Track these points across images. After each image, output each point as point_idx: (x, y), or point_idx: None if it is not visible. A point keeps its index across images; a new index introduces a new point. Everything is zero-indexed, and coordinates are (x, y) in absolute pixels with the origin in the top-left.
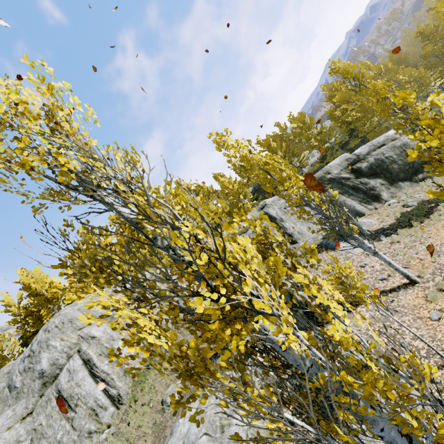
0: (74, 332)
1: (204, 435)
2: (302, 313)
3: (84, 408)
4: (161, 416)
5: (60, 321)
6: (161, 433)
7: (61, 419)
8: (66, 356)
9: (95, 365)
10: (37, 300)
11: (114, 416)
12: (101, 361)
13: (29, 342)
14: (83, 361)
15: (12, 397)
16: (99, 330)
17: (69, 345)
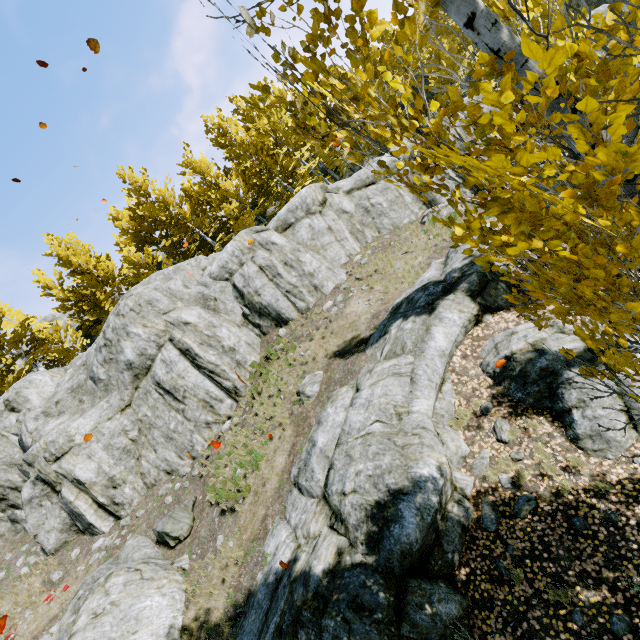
0: (158, 317)
1: (376, 422)
2: (505, 287)
3: (194, 400)
4: (300, 407)
5: (135, 303)
6: (303, 423)
7: (169, 411)
8: (155, 346)
9: (198, 355)
10: (86, 279)
11: (234, 408)
12: (205, 351)
13: (92, 333)
14: (180, 352)
15: (99, 389)
16: (192, 315)
17: (156, 332)
